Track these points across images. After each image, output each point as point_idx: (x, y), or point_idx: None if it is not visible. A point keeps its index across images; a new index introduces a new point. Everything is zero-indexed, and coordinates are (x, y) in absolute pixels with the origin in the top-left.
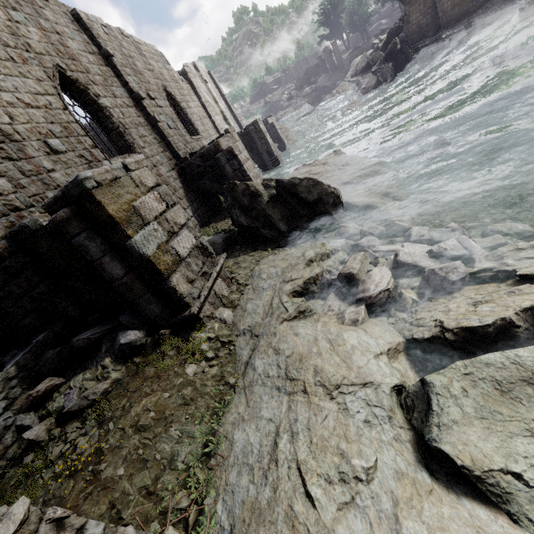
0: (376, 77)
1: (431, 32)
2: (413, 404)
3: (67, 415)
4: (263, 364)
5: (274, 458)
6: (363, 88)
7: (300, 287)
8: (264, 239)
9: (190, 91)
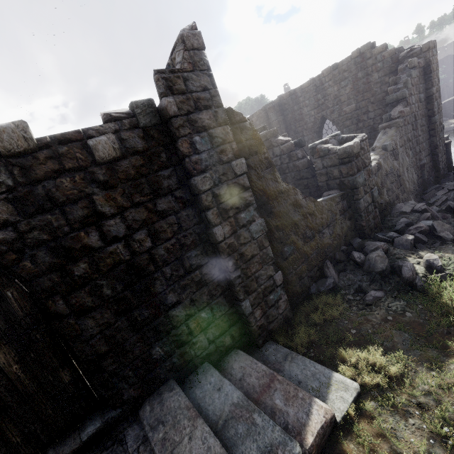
0: None
1: None
2: None
3: None
4: None
5: None
6: None
7: None
8: None
9: None
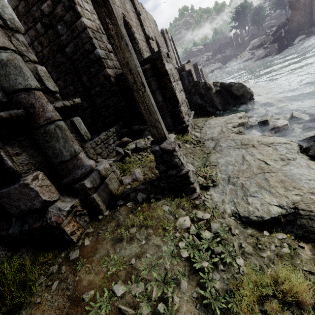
0: (266, 51)
1: (306, 28)
2: (309, 149)
3: (138, 149)
4: (226, 144)
5: (244, 160)
6: (257, 56)
7: (236, 125)
8: (207, 113)
9: (164, 43)
